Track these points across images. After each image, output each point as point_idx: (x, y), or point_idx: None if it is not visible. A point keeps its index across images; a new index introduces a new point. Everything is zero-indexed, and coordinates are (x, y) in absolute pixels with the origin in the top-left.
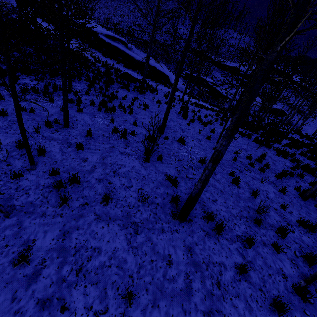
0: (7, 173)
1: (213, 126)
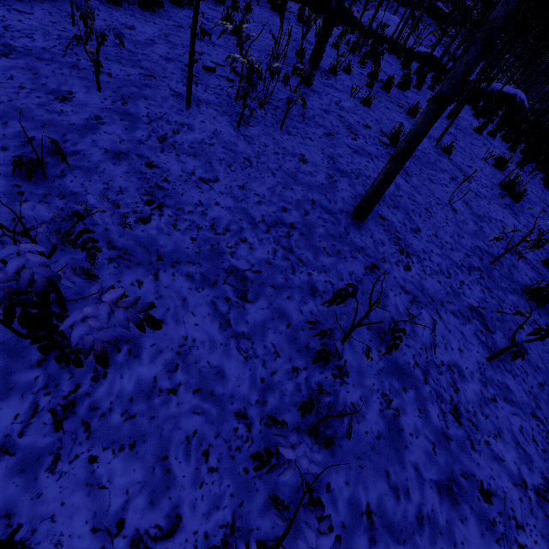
0: None
1: None
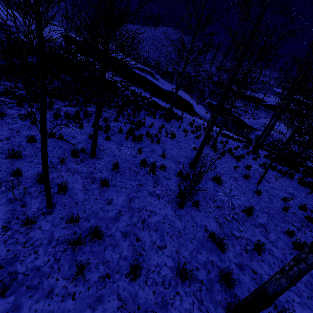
0: (19, 218)
1: (246, 160)
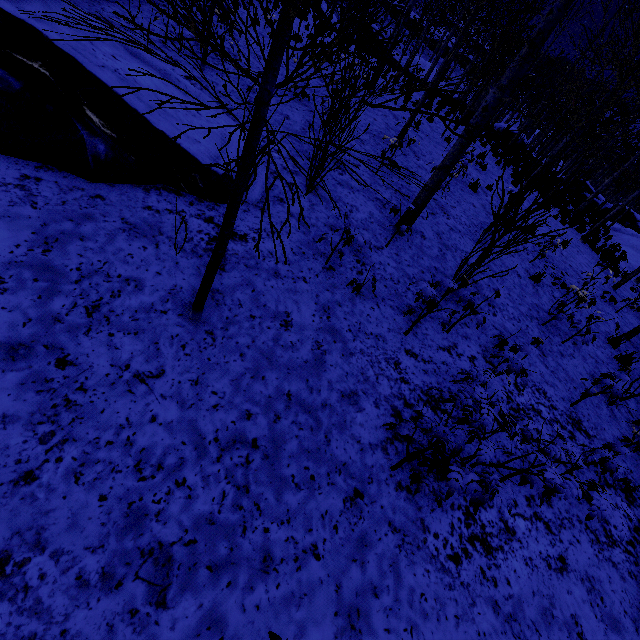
0: None
1: None
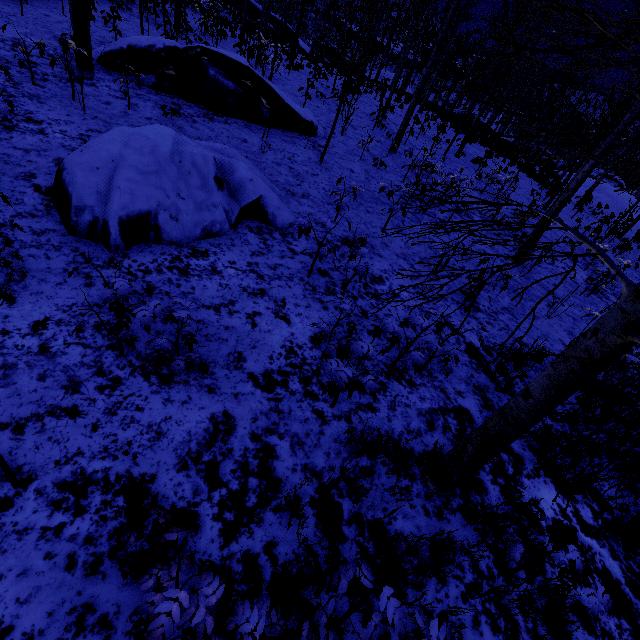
0: None
1: None
